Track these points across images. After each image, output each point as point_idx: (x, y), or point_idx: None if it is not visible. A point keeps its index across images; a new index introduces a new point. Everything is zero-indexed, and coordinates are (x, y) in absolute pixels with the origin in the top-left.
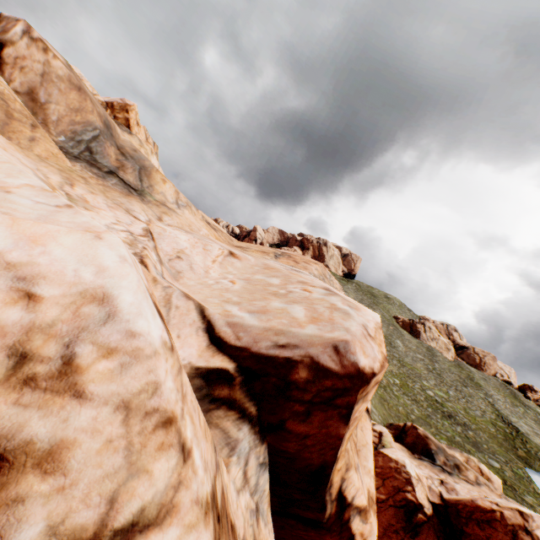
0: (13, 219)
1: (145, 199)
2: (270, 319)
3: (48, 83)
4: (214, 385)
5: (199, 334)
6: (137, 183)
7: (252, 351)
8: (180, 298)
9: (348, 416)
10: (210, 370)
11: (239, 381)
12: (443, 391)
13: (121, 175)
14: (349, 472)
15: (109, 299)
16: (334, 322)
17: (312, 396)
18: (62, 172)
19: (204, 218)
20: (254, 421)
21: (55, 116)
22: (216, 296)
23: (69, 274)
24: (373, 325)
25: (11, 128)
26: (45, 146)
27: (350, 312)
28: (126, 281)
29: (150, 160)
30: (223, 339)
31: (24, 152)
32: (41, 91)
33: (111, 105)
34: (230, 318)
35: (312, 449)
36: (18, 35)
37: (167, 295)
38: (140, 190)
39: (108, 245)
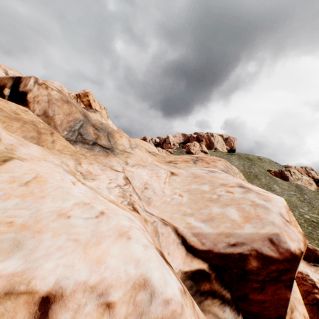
0: (85, 252)
1: (115, 153)
2: (218, 225)
3: (52, 104)
4: (199, 282)
5: (179, 247)
6: (108, 144)
7: (215, 252)
8: (162, 226)
9: (291, 285)
10: (193, 272)
11: (213, 277)
12: (315, 213)
13: (99, 142)
14: (293, 313)
15: (147, 282)
16: (261, 218)
17: (263, 276)
18: (72, 156)
19: (146, 150)
20: (230, 302)
21: (59, 121)
22: (176, 211)
23: (122, 275)
24: (284, 210)
25: (42, 140)
26: (60, 143)
27: (267, 206)
28: (152, 262)
29: (108, 123)
30: (193, 247)
31: (51, 151)
32: (49, 110)
33: (79, 95)
34: (193, 230)
35: (269, 308)
36: (32, 85)
37: (154, 228)
38: (111, 147)
39: (135, 240)
